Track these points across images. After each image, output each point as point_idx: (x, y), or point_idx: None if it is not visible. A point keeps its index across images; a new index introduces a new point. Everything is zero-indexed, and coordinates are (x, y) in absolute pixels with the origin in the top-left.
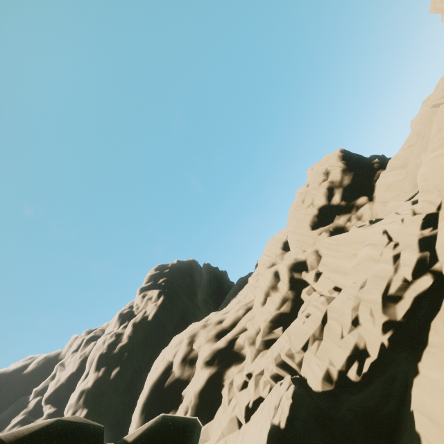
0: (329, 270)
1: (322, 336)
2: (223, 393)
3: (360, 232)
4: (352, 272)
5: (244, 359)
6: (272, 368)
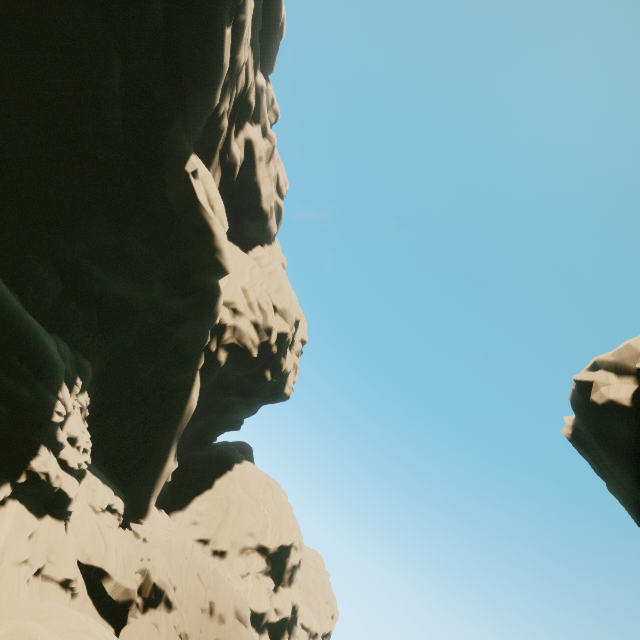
0: None
1: None
2: None
3: None
4: None
5: None
6: None
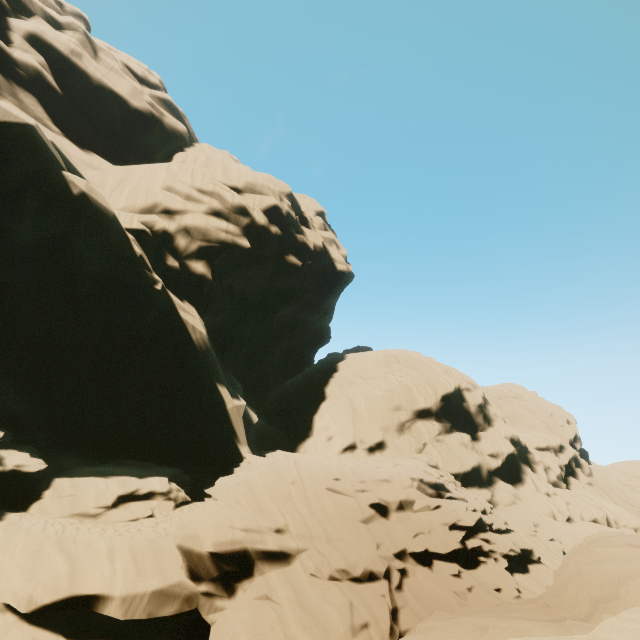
0: (600, 489)
1: (636, 530)
2: (526, 478)
3: (634, 496)
4: (633, 512)
5: (532, 471)
6: (593, 511)
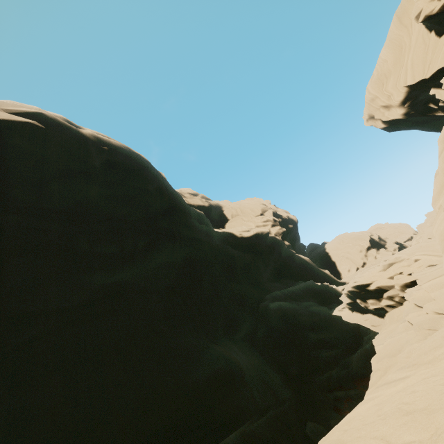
0: None
1: None
2: None
3: None
4: None
5: None
6: None
